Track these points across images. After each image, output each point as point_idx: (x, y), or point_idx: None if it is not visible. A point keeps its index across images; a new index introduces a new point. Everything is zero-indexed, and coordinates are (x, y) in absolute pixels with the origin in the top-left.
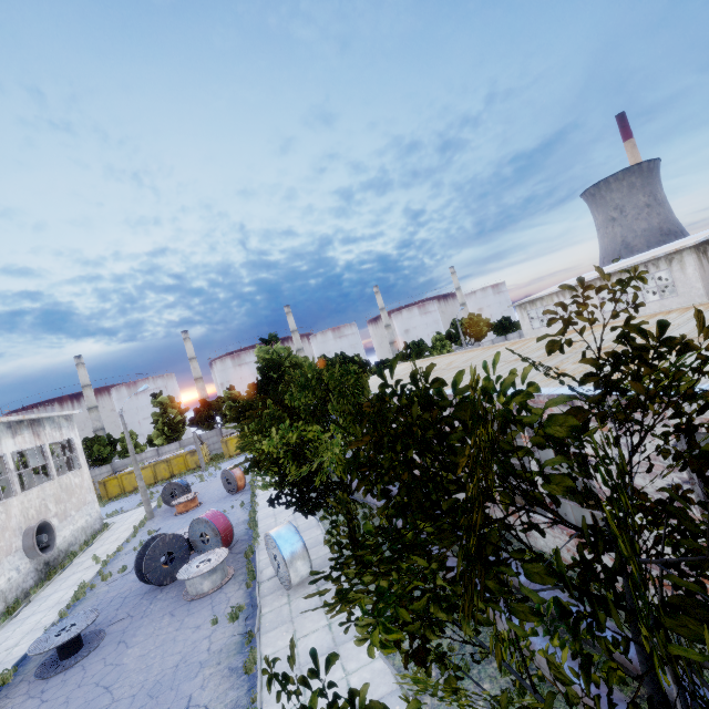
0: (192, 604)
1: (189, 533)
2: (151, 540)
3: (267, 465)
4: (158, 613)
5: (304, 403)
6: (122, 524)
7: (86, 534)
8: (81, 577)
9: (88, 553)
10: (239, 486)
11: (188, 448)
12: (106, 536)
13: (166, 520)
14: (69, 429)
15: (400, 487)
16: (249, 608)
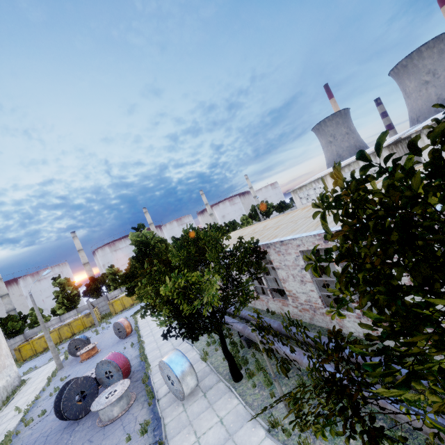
0: (106, 428)
1: (96, 373)
2: (65, 384)
3: (161, 308)
4: (78, 442)
5: (182, 259)
6: (37, 378)
7: (7, 391)
8: (6, 427)
9: (10, 406)
10: (128, 332)
11: (84, 312)
12: (25, 390)
13: (73, 367)
14: None
15: (373, 275)
16: (154, 421)
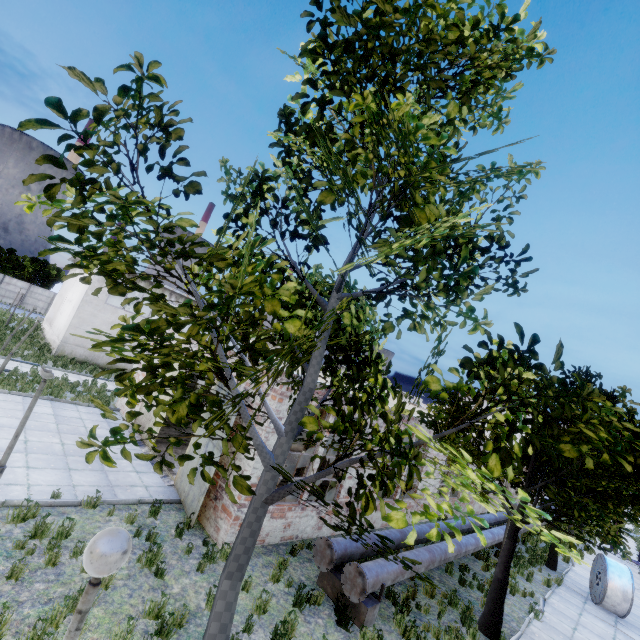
0: None
1: None
2: None
3: None
4: None
5: None
6: None
7: None
8: None
9: None
10: None
11: None
12: None
13: None
14: None
15: None
16: None
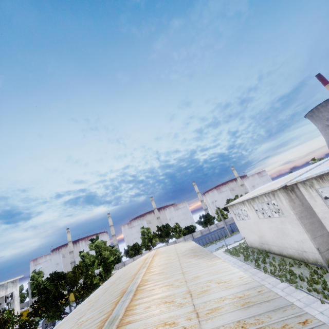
0: None
1: None
2: None
3: None
4: None
5: None
6: None
7: None
8: None
9: None
10: None
11: None
12: None
13: None
14: (13, 287)
15: None
16: None
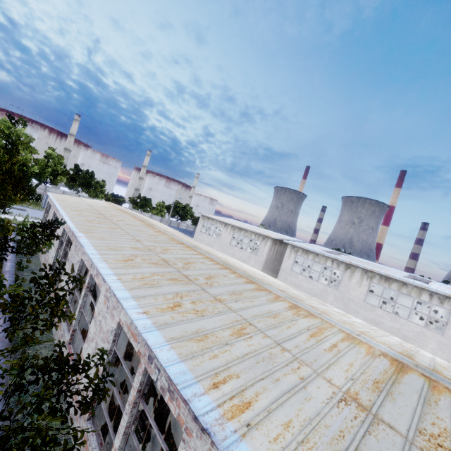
0: None
1: None
2: None
3: None
4: None
5: None
6: None
7: None
8: None
9: None
10: None
11: None
12: None
13: None
14: None
15: None
16: None
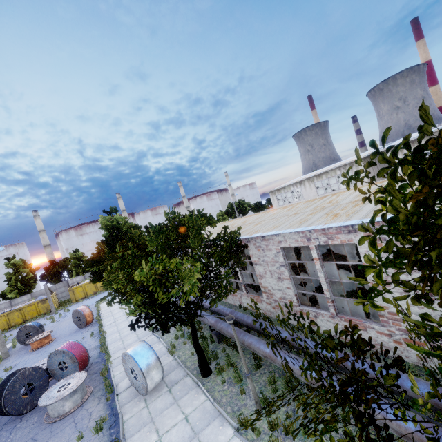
0: (54, 425)
1: (48, 364)
2: (9, 376)
3: (133, 295)
4: (19, 441)
5: (159, 244)
6: None
7: None
8: None
9: None
10: (88, 321)
11: (40, 297)
12: None
13: (22, 356)
14: None
15: (439, 257)
16: (112, 418)
